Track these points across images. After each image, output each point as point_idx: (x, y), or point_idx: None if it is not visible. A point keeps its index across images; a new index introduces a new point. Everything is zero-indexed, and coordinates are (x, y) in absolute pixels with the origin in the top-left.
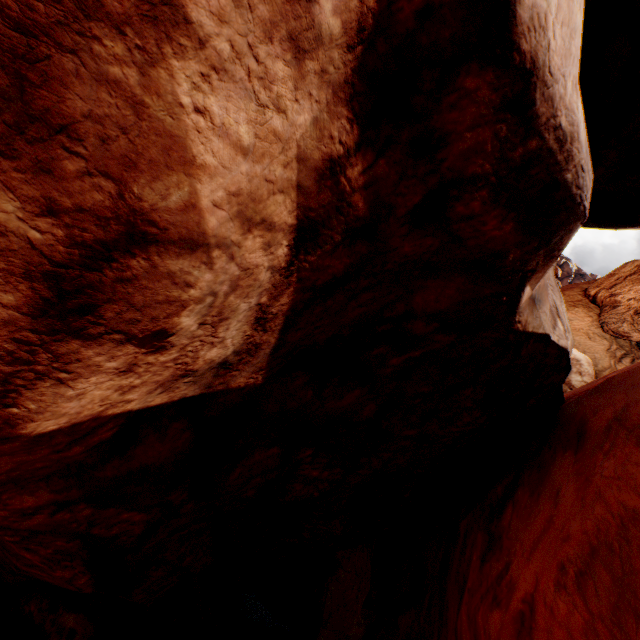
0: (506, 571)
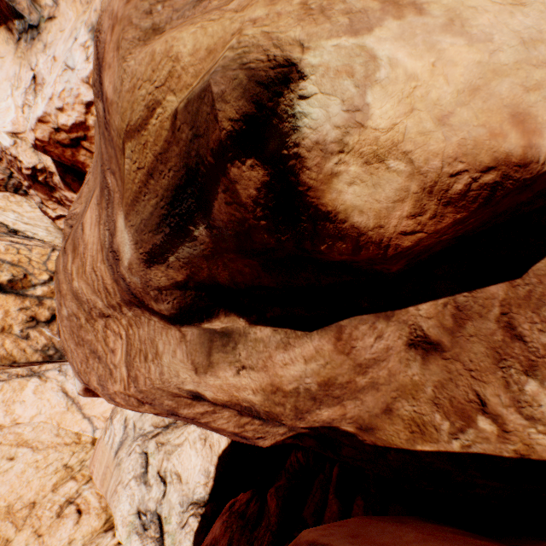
0: None
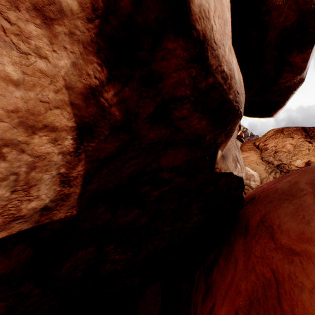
0: (213, 309)
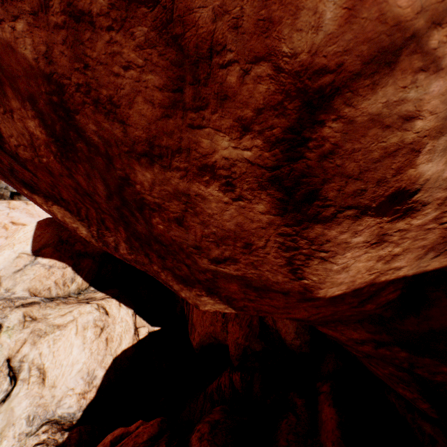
0: None
